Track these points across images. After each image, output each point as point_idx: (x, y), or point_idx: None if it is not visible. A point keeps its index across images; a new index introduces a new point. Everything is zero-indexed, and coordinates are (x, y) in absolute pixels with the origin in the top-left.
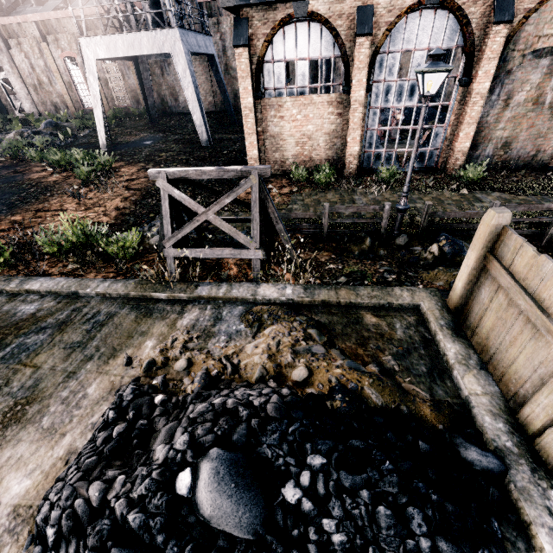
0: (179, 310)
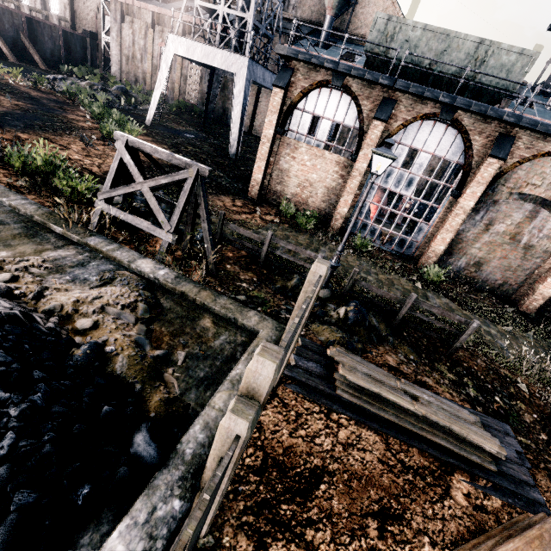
0: (59, 245)
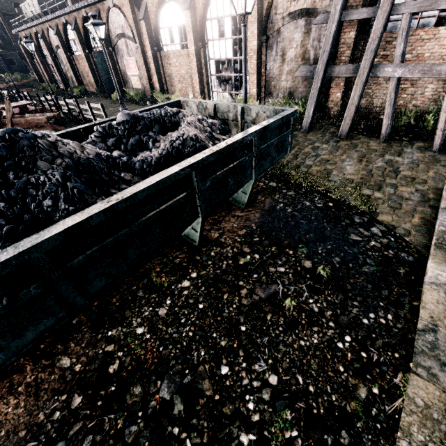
0: None
